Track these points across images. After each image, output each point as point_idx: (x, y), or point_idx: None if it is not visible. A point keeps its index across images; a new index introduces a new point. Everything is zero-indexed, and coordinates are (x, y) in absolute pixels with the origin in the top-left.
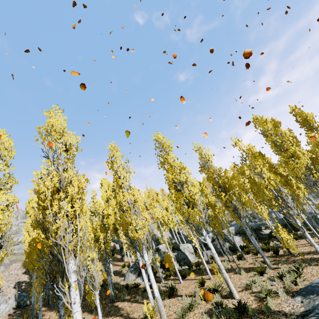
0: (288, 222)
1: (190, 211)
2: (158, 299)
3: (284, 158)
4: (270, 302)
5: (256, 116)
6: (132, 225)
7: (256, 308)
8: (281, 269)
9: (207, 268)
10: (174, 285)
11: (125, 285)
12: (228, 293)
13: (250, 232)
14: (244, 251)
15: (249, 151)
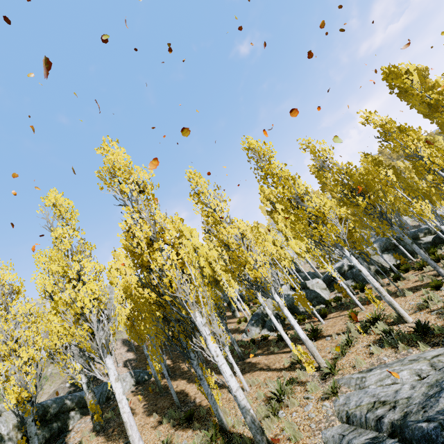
0: None
1: (321, 230)
2: (307, 341)
3: None
4: None
5: (389, 69)
6: (249, 264)
7: (443, 325)
8: None
9: (354, 299)
10: (315, 327)
11: (251, 340)
12: (396, 319)
13: (410, 239)
14: (401, 269)
15: (391, 124)
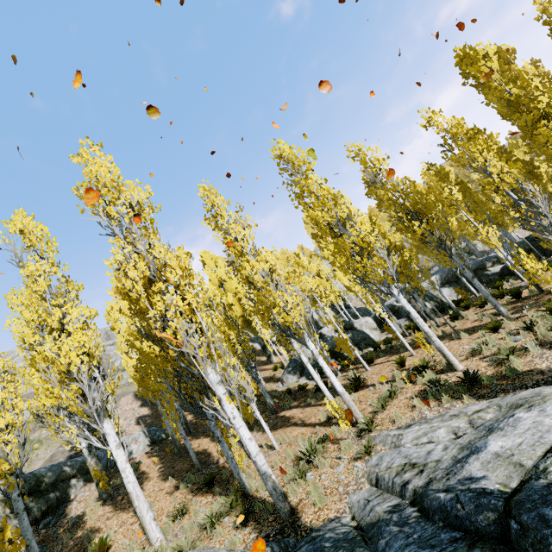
0: (534, 245)
1: (366, 264)
2: (343, 394)
3: (526, 125)
4: (515, 362)
5: (463, 51)
6: (279, 306)
7: (493, 375)
8: (527, 317)
9: (404, 343)
10: (358, 375)
11: (286, 391)
12: (445, 366)
13: (470, 273)
14: (461, 306)
15: (458, 129)
